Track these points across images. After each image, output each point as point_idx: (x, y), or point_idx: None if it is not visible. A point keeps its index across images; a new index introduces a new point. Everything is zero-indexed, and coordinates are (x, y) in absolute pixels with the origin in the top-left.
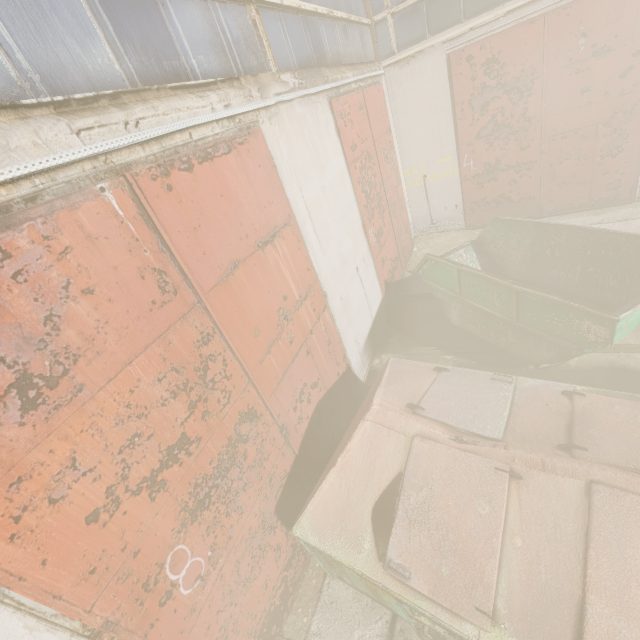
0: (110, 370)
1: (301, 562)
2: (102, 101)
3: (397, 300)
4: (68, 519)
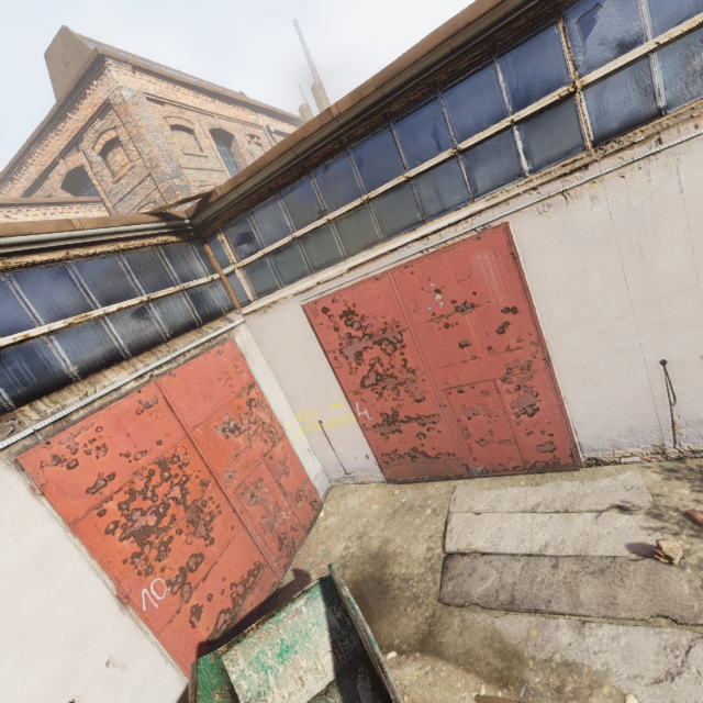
0: None
1: None
2: None
3: None
4: None
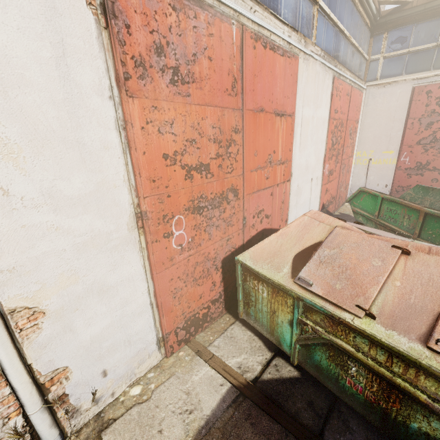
0: (200, 100)
1: (219, 310)
2: None
3: None
4: (159, 146)
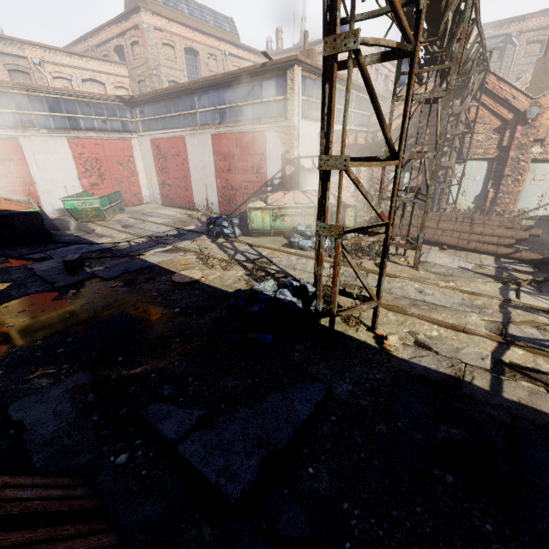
0: None
1: None
2: None
3: None
4: None
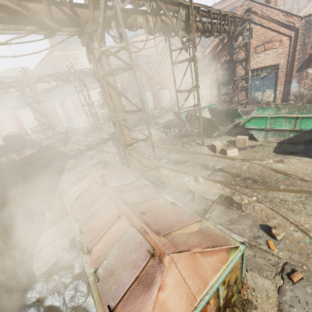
0: None
1: None
2: (2, 112)
3: None
4: None
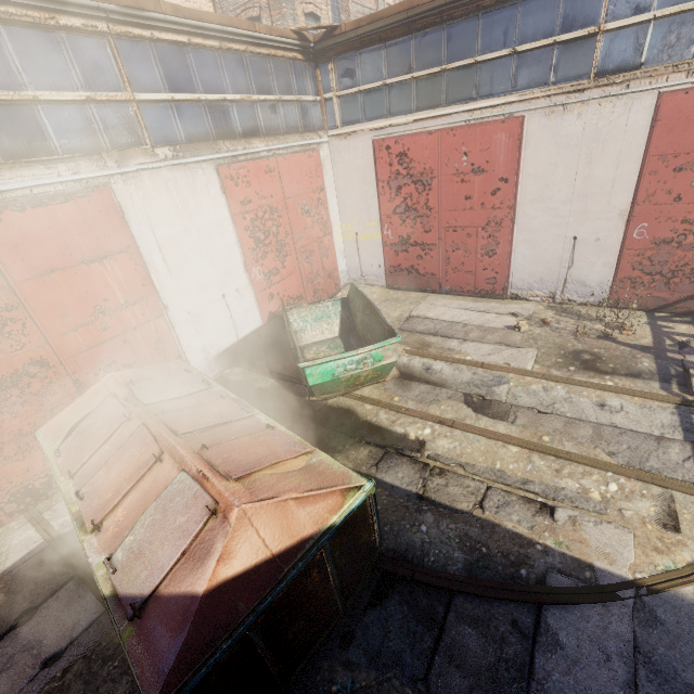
0: None
1: None
2: None
3: (285, 331)
4: None
